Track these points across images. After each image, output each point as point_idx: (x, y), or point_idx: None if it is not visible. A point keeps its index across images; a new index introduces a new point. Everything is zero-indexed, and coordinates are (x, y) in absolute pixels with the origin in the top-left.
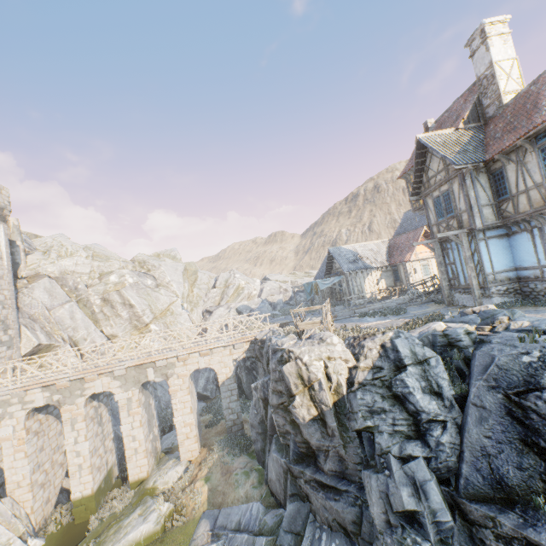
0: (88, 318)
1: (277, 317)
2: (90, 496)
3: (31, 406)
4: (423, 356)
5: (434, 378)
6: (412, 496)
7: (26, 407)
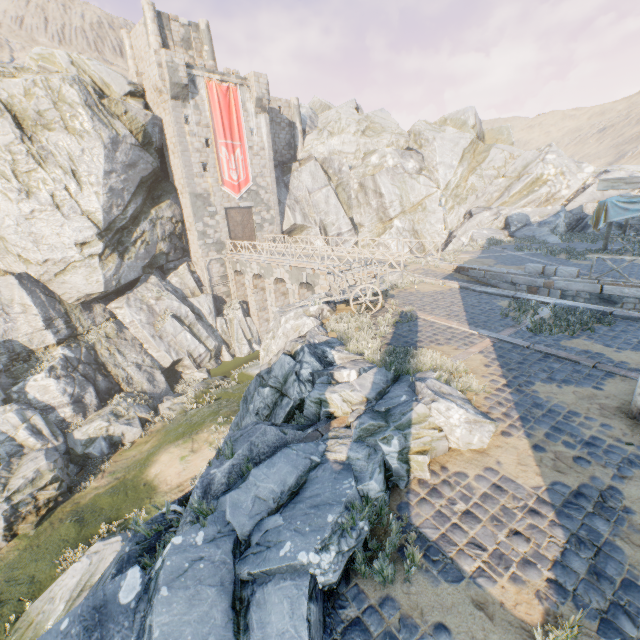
0: (339, 204)
1: (519, 251)
2: None
3: (254, 272)
4: (286, 389)
5: (272, 415)
6: None
7: (252, 271)
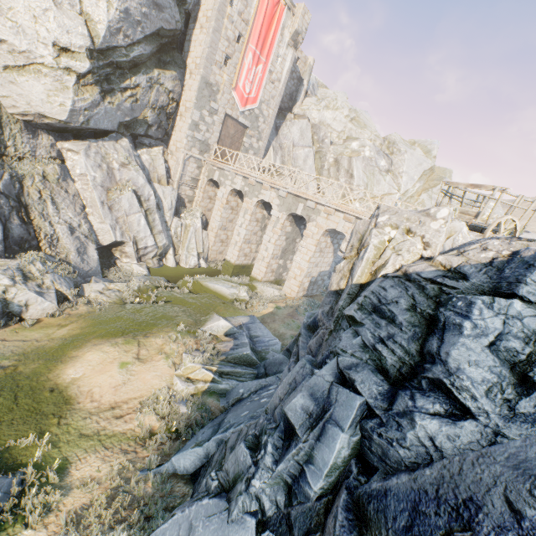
0: (314, 168)
1: None
2: (232, 264)
3: (234, 187)
4: None
5: None
6: (306, 415)
7: (232, 185)
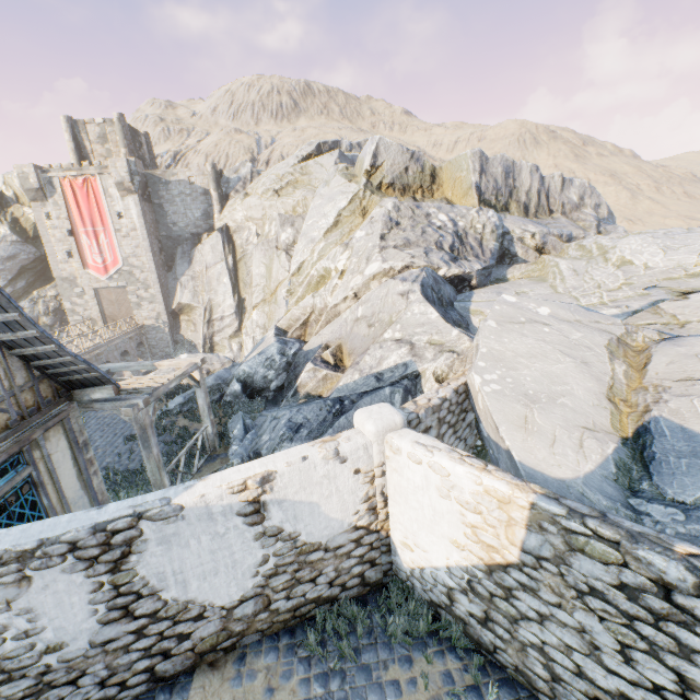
0: (230, 282)
1: None
2: None
3: None
4: None
5: None
6: None
7: None
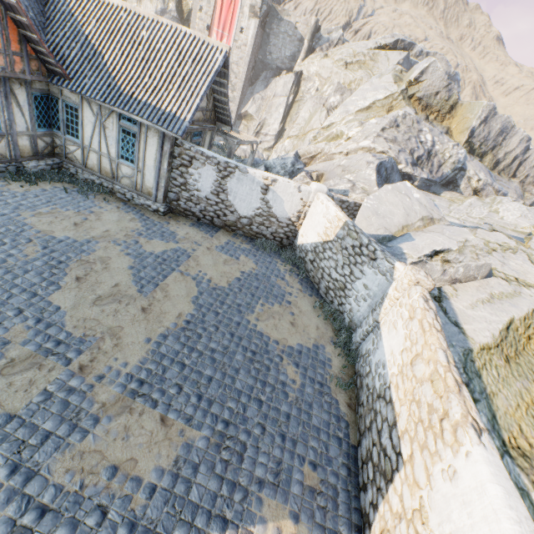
0: (283, 113)
1: None
2: None
3: None
4: None
5: None
6: None
7: None
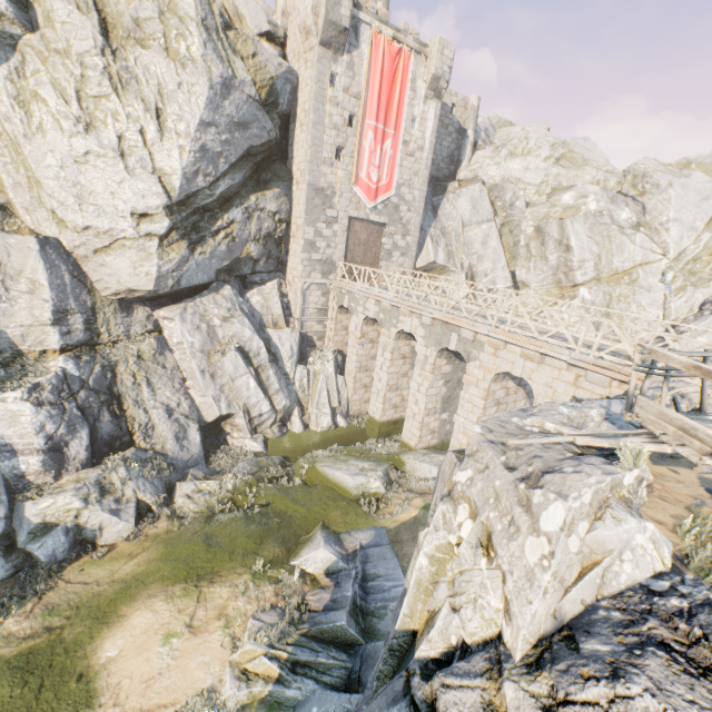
0: (501, 249)
1: None
2: (376, 422)
3: (367, 314)
4: None
5: None
6: None
7: (364, 312)
